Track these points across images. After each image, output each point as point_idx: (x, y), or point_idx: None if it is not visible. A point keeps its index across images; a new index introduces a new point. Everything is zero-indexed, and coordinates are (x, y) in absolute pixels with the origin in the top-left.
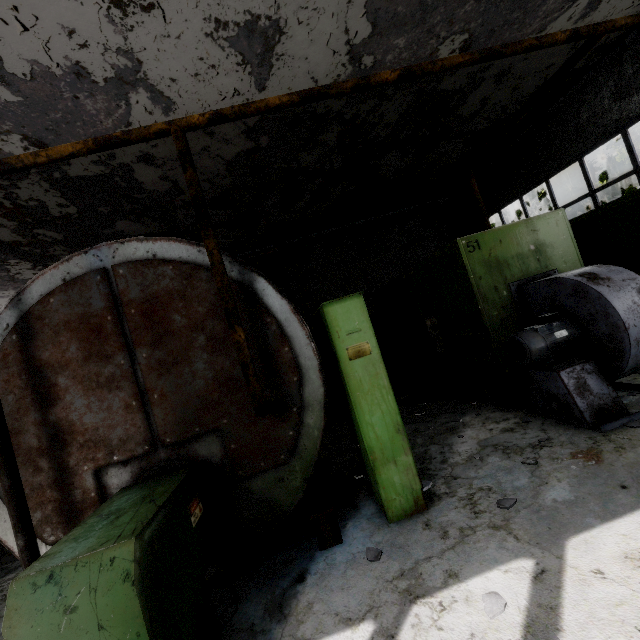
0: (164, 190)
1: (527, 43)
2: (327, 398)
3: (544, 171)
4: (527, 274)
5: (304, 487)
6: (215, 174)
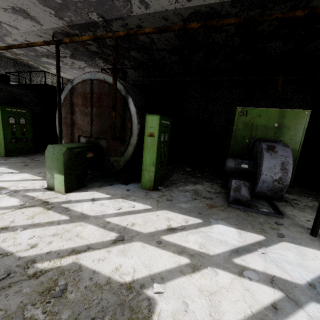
0: (148, 41)
1: (275, 16)
2: (137, 145)
3: None
4: (264, 137)
5: (122, 166)
6: (170, 38)
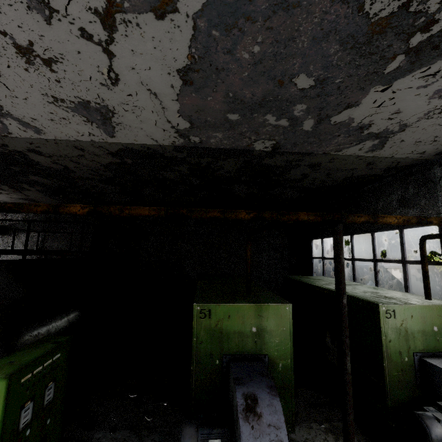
0: (59, 168)
1: (212, 214)
2: None
3: (351, 228)
4: (242, 351)
5: None
6: (97, 168)
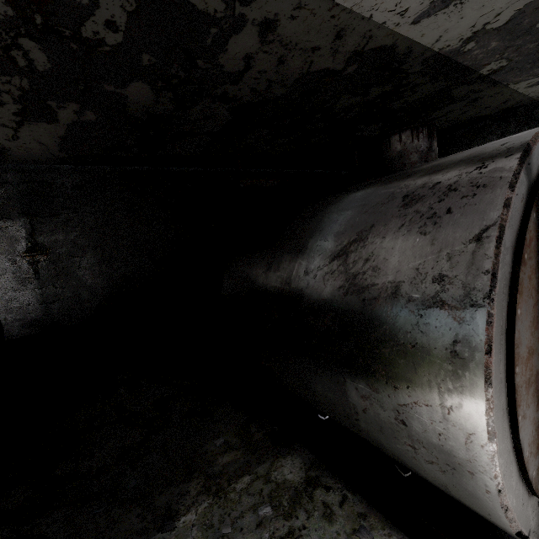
0: (228, 70)
1: None
2: None
3: None
4: None
5: None
6: (283, 79)
